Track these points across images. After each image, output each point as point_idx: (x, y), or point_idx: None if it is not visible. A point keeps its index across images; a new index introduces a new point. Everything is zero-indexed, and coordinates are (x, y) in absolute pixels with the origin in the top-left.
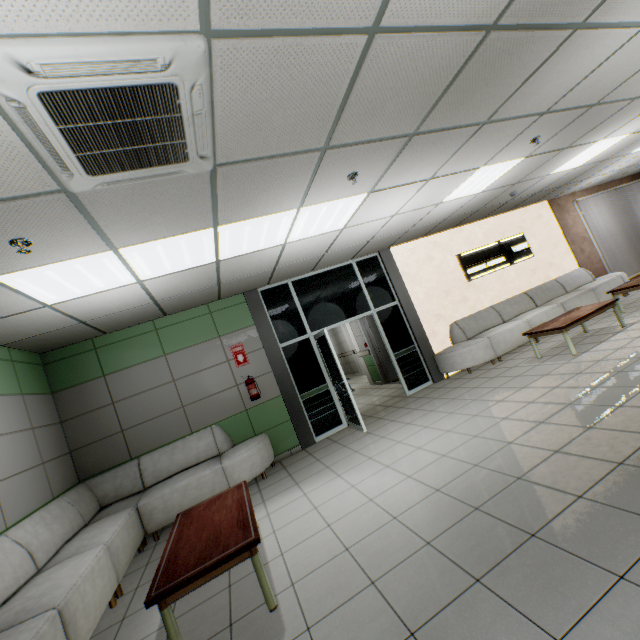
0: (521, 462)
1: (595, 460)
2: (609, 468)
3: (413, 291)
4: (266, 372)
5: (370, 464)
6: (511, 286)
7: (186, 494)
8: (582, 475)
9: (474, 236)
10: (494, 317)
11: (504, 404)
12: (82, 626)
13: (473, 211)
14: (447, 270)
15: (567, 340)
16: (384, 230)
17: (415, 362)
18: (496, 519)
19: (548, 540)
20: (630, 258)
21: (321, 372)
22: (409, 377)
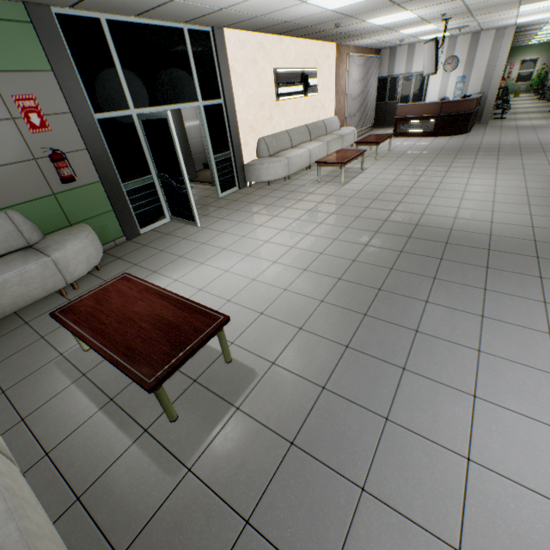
0: (350, 251)
1: (389, 250)
2: (397, 254)
3: (237, 94)
4: (78, 149)
5: (230, 254)
6: (300, 117)
7: (5, 293)
8: (387, 258)
9: (289, 54)
10: (288, 141)
11: (314, 213)
12: (2, 441)
13: (305, 26)
14: (265, 82)
15: (342, 173)
16: (246, 4)
17: (229, 168)
18: (355, 284)
19: (388, 291)
20: (357, 119)
21: (146, 162)
22: (223, 181)
